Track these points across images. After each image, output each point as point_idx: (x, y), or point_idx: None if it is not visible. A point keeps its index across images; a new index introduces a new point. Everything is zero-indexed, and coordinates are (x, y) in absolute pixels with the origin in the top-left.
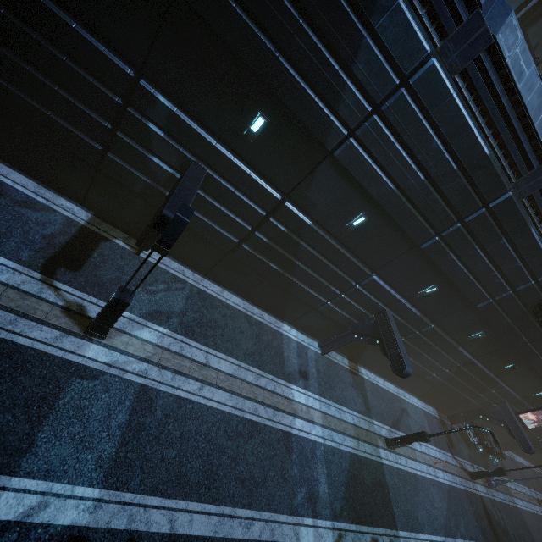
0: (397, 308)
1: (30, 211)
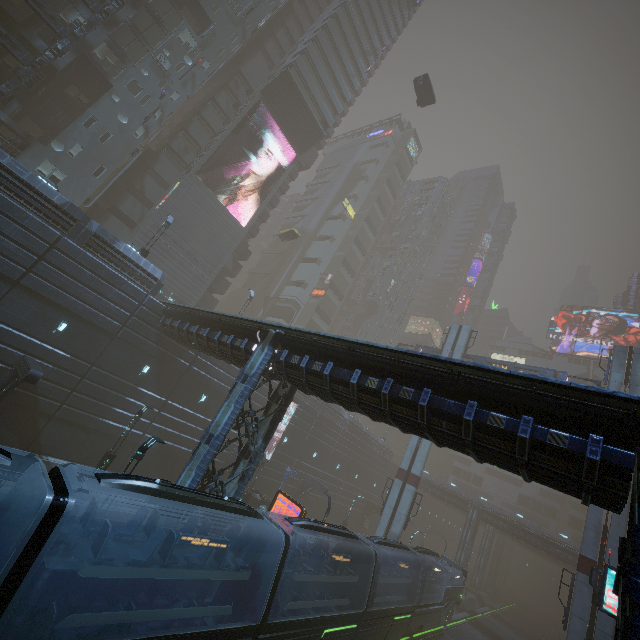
0: (39, 353)
1: None
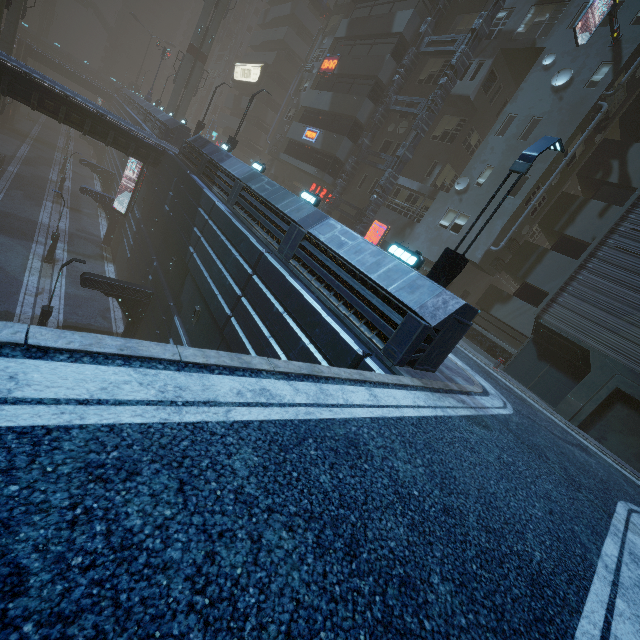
0: None
1: (102, 318)
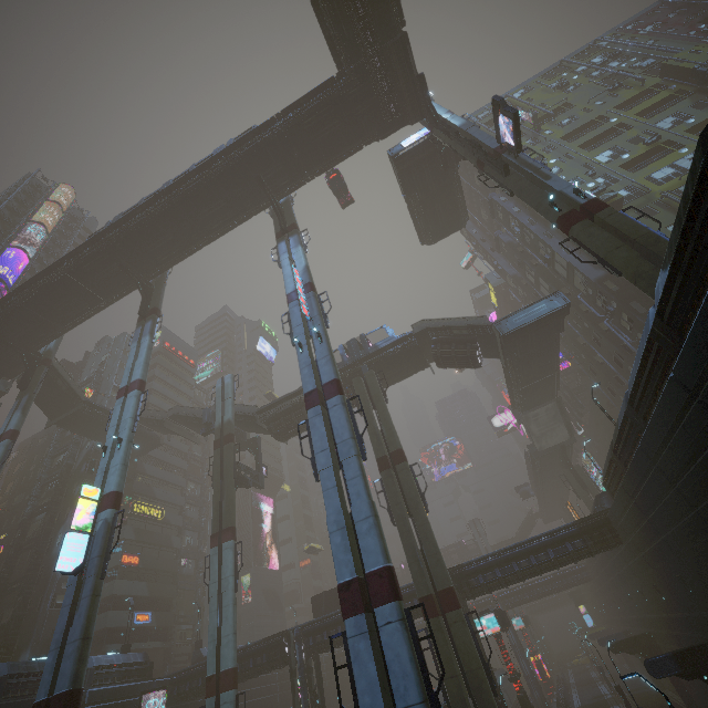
0: None
1: None
